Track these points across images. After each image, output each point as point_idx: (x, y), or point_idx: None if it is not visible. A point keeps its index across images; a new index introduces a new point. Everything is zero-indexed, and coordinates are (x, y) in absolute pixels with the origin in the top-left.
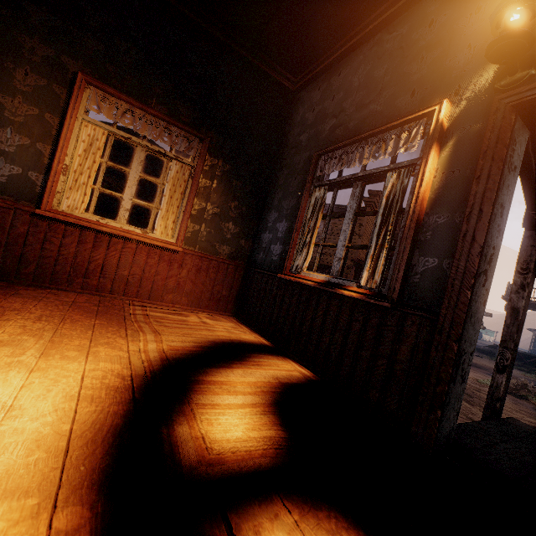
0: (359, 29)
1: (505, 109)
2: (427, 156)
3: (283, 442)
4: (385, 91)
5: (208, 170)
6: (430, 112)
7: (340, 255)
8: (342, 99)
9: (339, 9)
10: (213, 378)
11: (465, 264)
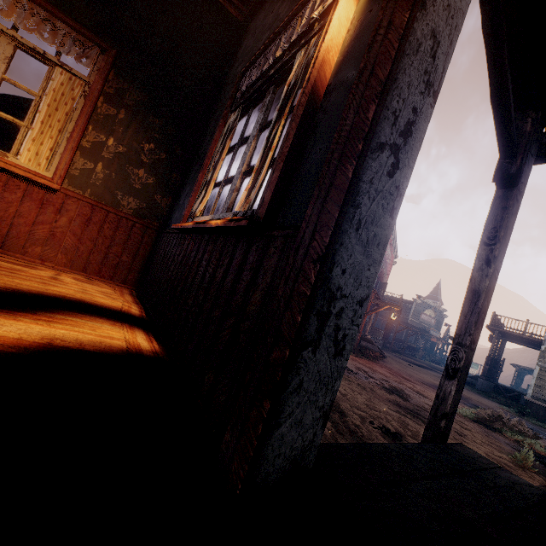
0: None
1: None
2: None
3: None
4: None
5: (114, 94)
6: None
7: (234, 186)
8: (279, 6)
9: None
10: None
11: (352, 119)
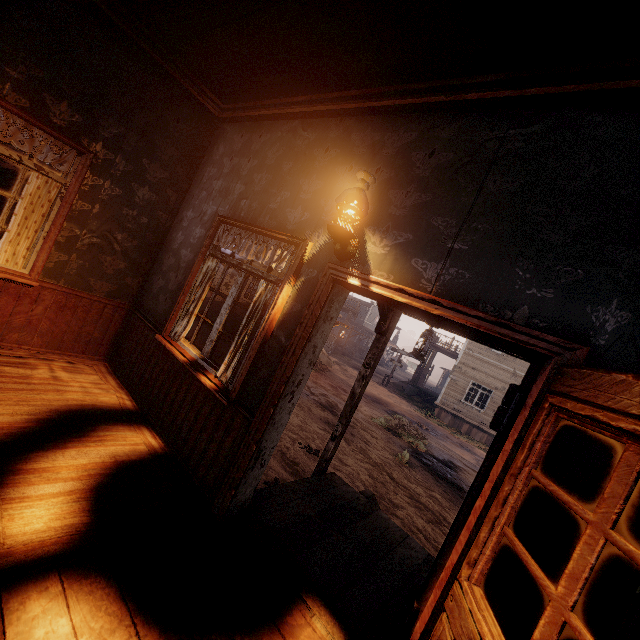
0: (283, 102)
1: (329, 277)
2: (284, 284)
3: (83, 528)
4: (284, 191)
5: (89, 191)
6: (297, 244)
7: (213, 338)
8: (255, 168)
9: (264, 75)
10: (35, 466)
11: (276, 388)
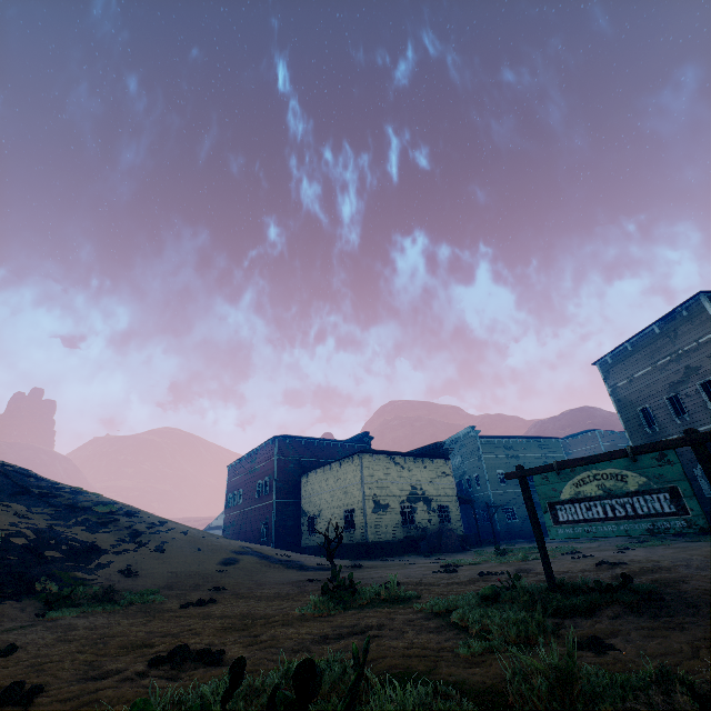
0: None
1: None
2: None
3: None
4: None
5: None
6: None
7: None
8: None
9: None
10: None
11: None
